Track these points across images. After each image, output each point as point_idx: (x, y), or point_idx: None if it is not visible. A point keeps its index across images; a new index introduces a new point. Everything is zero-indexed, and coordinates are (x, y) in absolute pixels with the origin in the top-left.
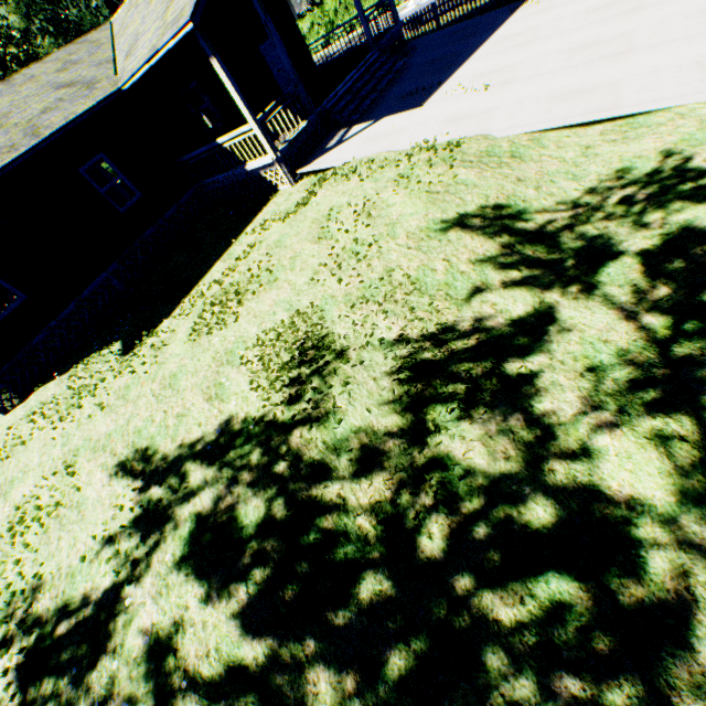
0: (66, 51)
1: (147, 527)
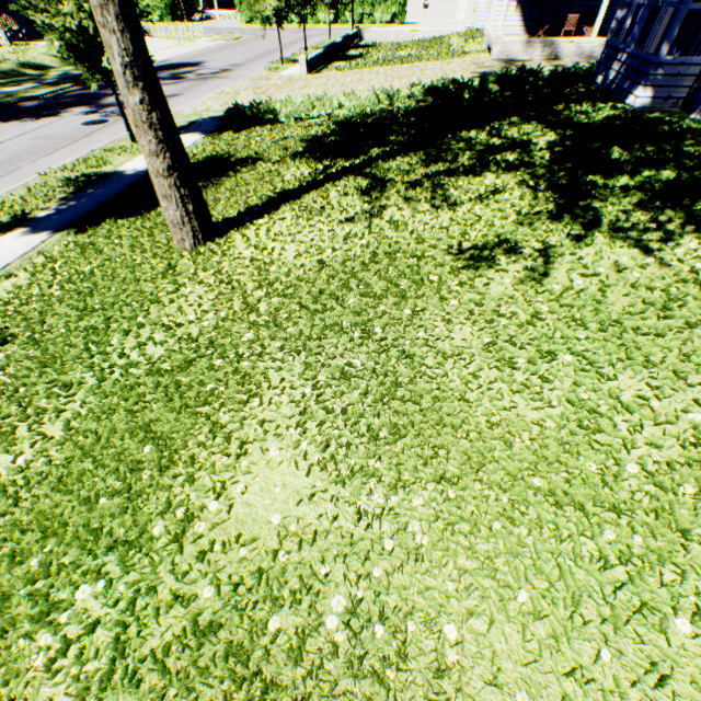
0: None
1: None
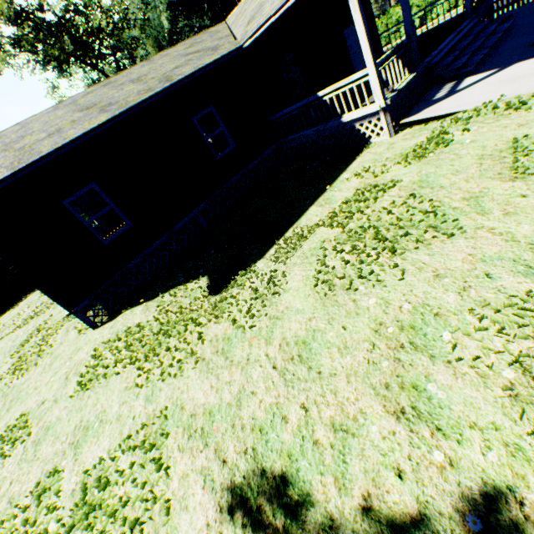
0: (192, 39)
1: None
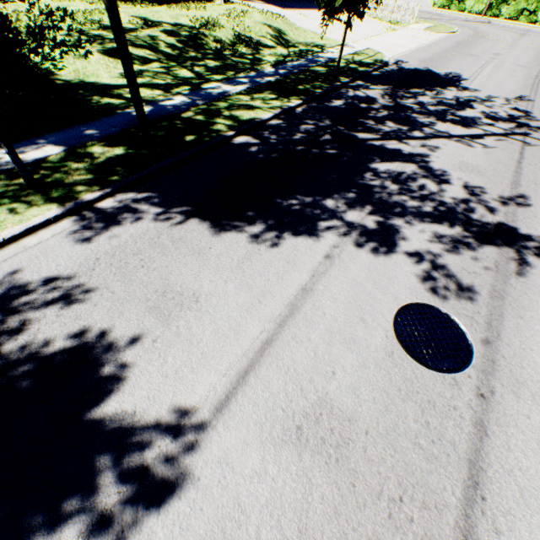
0: None
1: (147, 26)
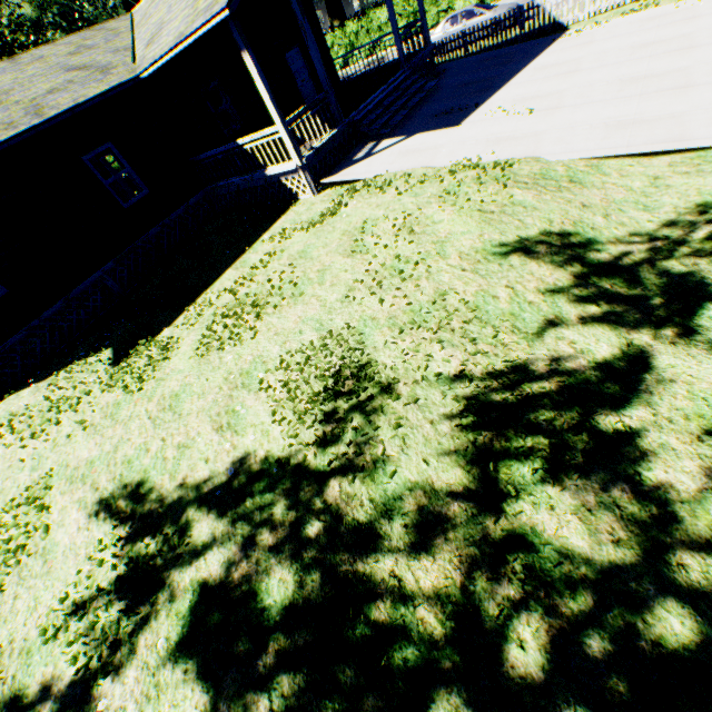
0: (81, 36)
1: (133, 594)
